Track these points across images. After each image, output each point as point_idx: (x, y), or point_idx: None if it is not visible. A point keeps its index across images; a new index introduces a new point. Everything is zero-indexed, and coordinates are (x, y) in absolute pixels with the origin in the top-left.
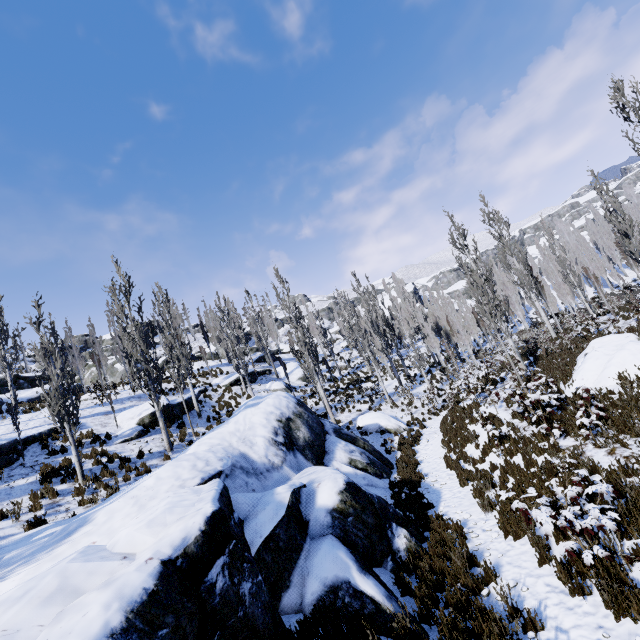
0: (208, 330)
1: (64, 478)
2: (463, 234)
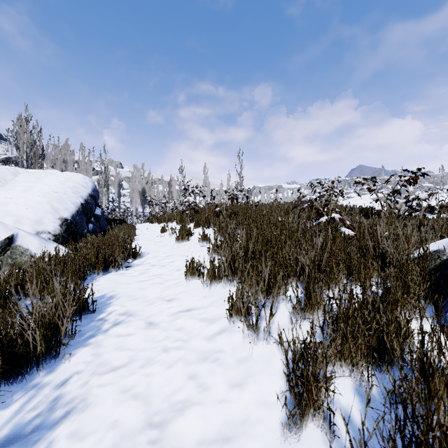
0: (45, 154)
1: None
2: (182, 169)
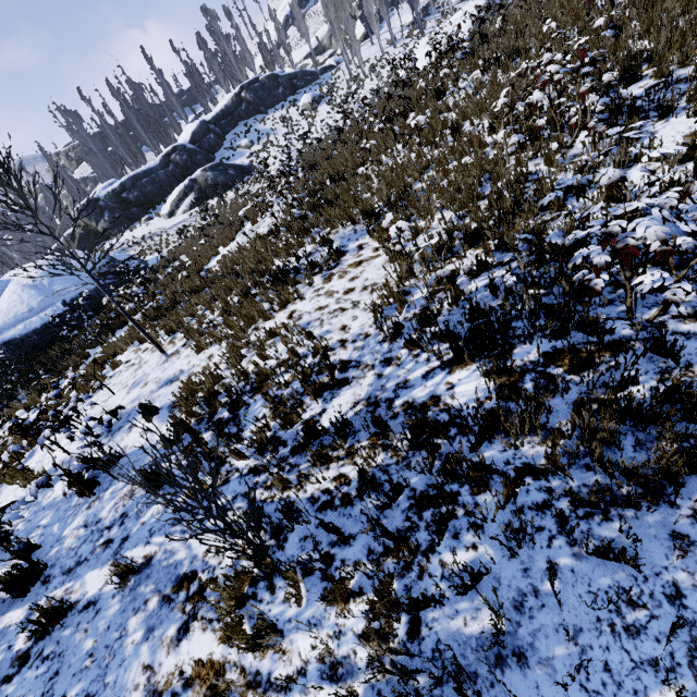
0: None
1: (446, 14)
2: None
